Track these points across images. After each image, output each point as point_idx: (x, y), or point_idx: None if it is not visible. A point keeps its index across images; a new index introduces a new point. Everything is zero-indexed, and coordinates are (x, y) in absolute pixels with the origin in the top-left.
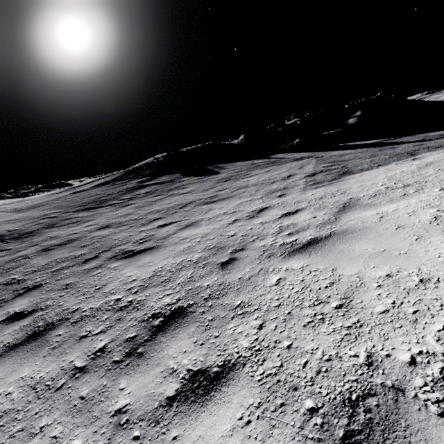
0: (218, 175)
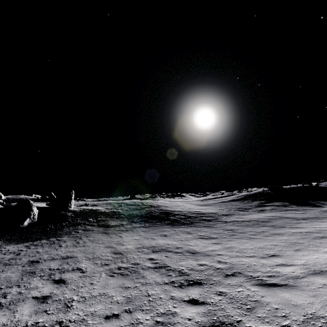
0: (322, 208)
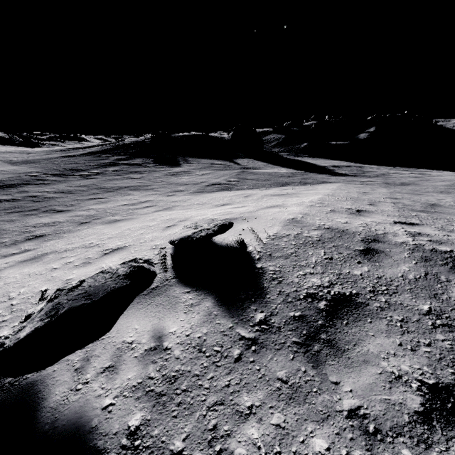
0: (175, 168)
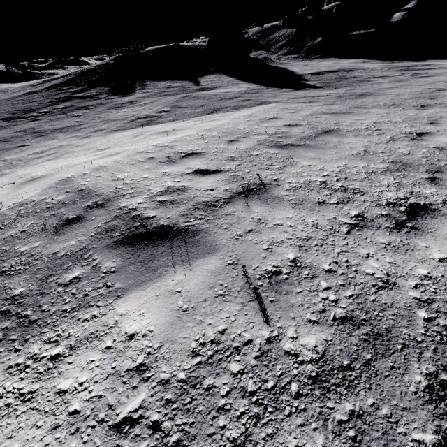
0: (124, 98)
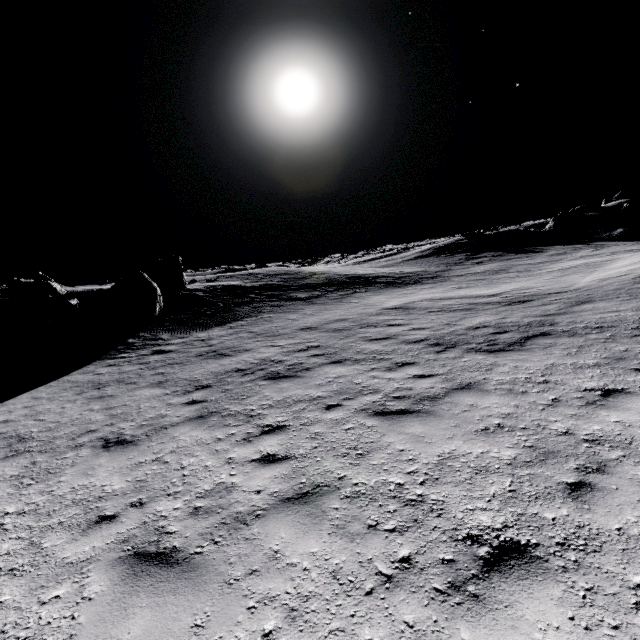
0: (545, 253)
